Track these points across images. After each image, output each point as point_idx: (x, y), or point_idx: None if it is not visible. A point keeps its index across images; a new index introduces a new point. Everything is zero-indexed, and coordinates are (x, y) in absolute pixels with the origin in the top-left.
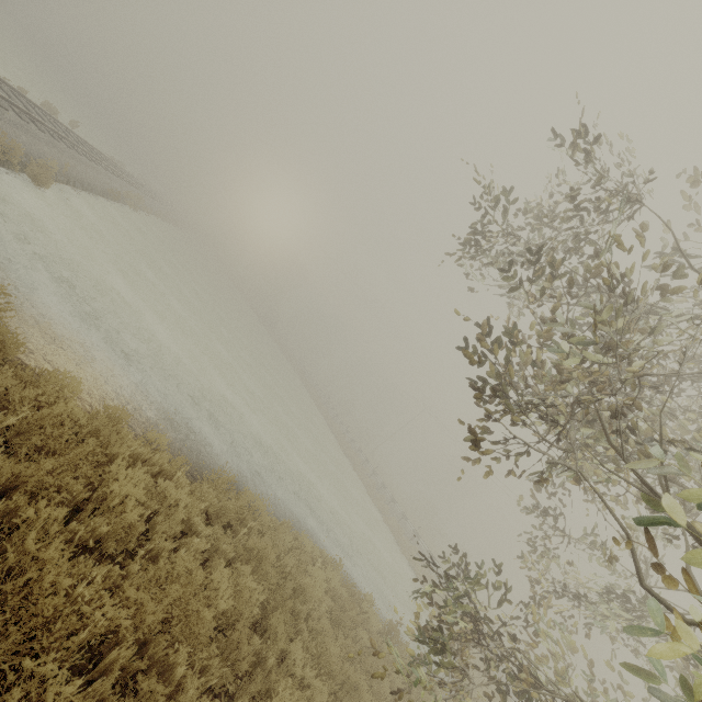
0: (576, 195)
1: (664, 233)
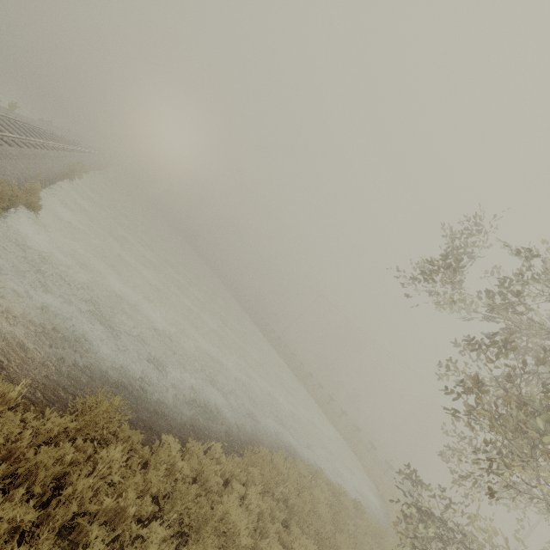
0: (522, 292)
1: (548, 261)
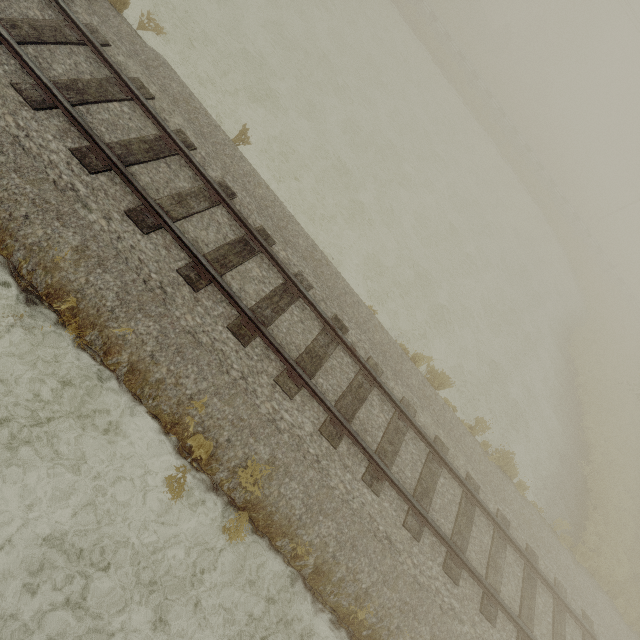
0: None
1: None
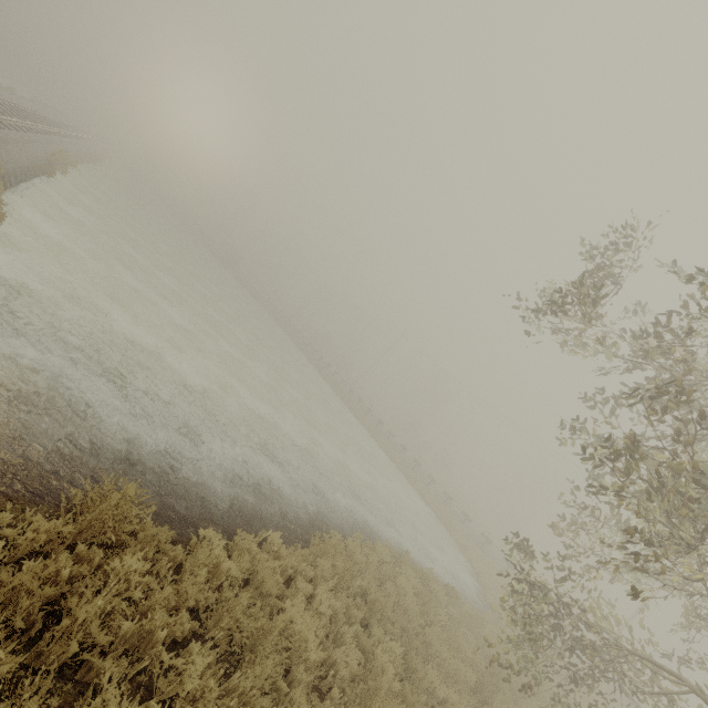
0: (691, 331)
1: None
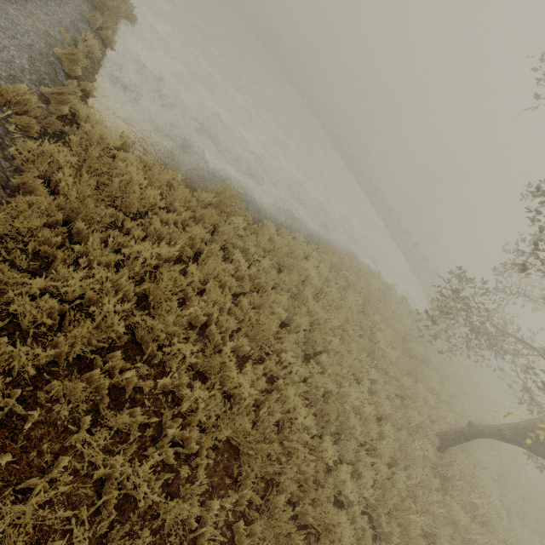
0: None
1: None
